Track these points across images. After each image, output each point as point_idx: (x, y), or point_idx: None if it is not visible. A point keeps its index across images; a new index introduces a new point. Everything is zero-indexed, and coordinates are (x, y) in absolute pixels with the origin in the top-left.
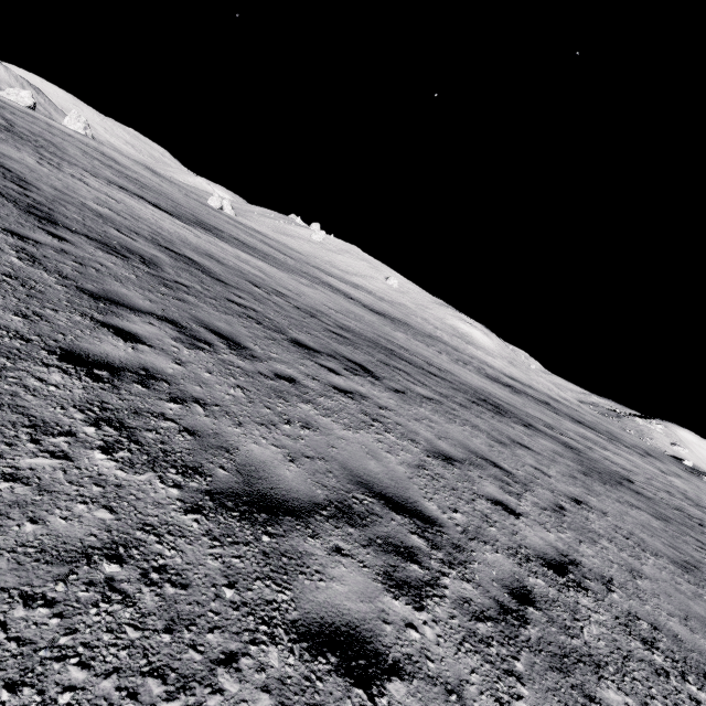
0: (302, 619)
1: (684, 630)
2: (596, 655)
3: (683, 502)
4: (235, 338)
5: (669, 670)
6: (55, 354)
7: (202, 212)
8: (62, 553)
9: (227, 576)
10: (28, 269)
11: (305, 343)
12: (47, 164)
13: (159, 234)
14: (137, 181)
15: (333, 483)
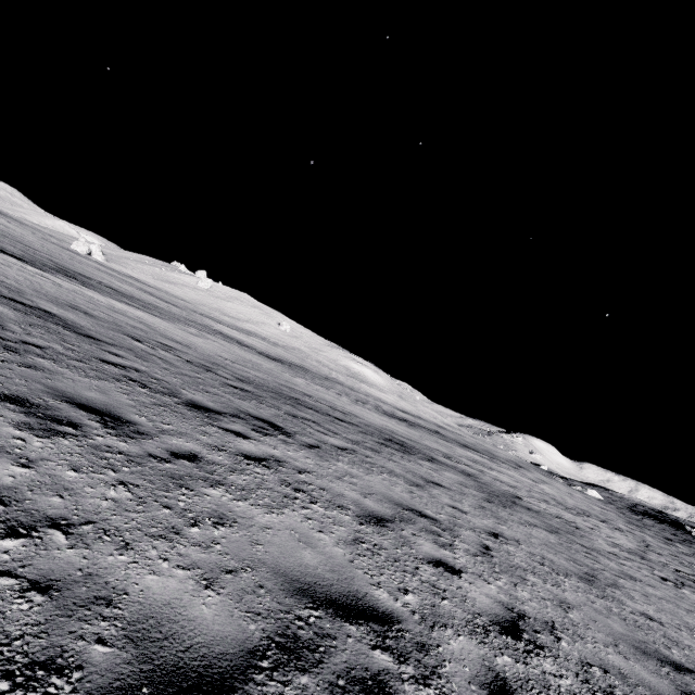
0: None
1: (621, 660)
2: None
3: (558, 508)
4: (113, 410)
5: None
6: None
7: (64, 257)
8: None
9: None
10: None
11: (203, 404)
12: None
13: (1, 282)
14: None
15: (268, 604)
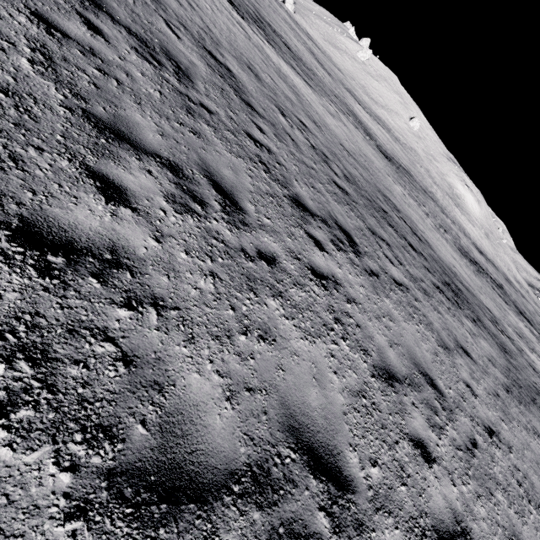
0: None
1: None
2: None
3: None
4: (235, 193)
5: None
6: (8, 228)
7: (264, 3)
8: None
9: None
10: (34, 79)
11: (304, 202)
12: None
13: (209, 31)
14: None
15: (262, 432)
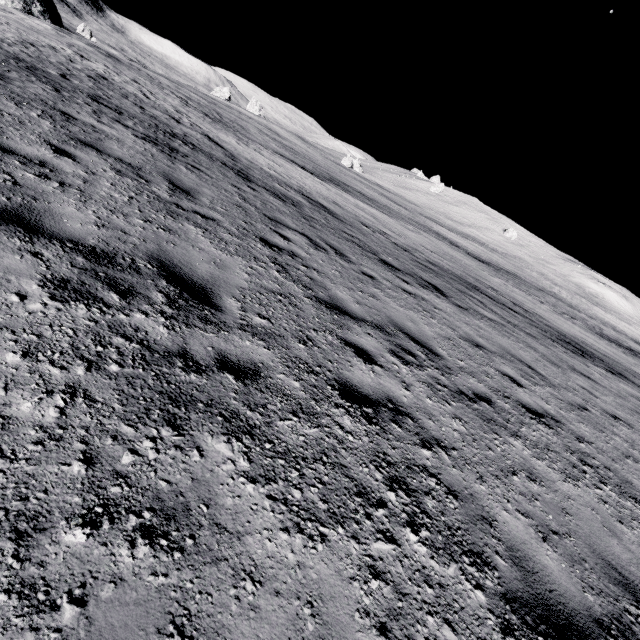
0: (344, 338)
1: None
2: (521, 435)
3: None
4: (341, 250)
5: (590, 474)
6: (258, 238)
7: (335, 171)
8: (267, 289)
9: (318, 316)
10: (243, 204)
11: (390, 264)
12: (242, 144)
13: (303, 188)
14: (291, 149)
15: (378, 319)
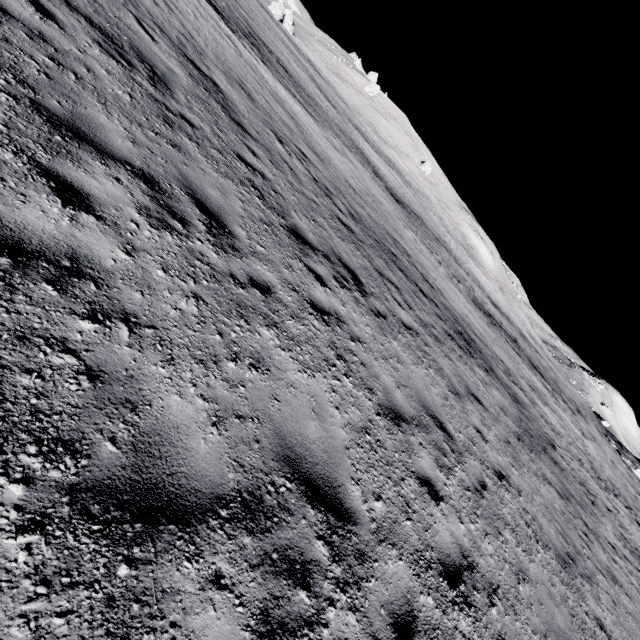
0: None
1: None
2: None
3: (588, 474)
4: (222, 216)
5: None
6: None
7: (258, 19)
8: None
9: None
10: None
11: (303, 234)
12: None
13: (191, 38)
14: None
15: (254, 460)
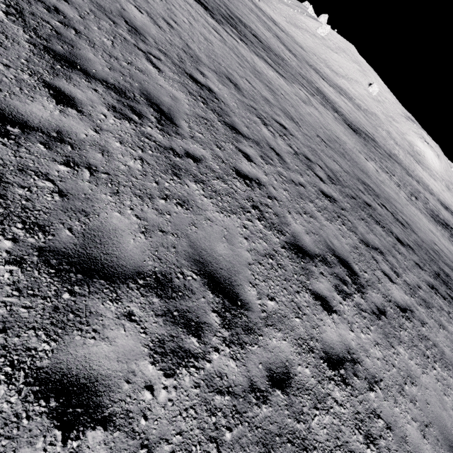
0: None
1: None
2: None
3: None
4: (233, 280)
5: None
6: None
7: None
8: None
9: None
10: None
11: (301, 242)
12: None
13: (188, 49)
14: None
15: None
